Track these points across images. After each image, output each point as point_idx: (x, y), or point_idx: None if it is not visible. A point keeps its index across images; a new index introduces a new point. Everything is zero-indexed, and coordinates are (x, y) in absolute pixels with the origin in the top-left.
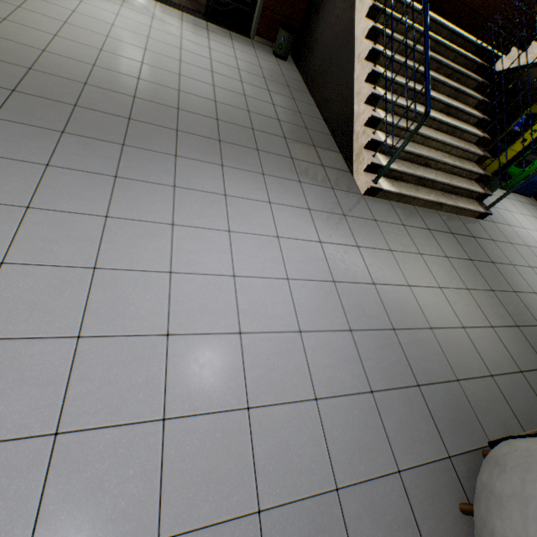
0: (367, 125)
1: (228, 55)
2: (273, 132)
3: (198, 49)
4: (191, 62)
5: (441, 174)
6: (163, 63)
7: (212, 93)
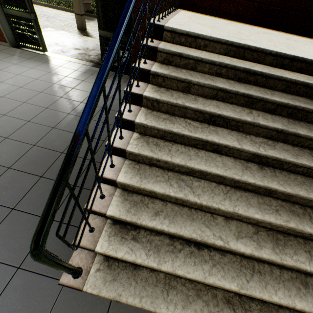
0: (103, 181)
1: (86, 91)
2: (35, 169)
3: (59, 90)
4: (35, 102)
5: (232, 261)
6: (2, 106)
7: (16, 129)
